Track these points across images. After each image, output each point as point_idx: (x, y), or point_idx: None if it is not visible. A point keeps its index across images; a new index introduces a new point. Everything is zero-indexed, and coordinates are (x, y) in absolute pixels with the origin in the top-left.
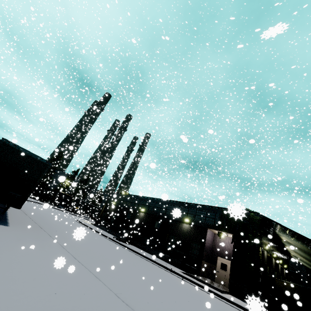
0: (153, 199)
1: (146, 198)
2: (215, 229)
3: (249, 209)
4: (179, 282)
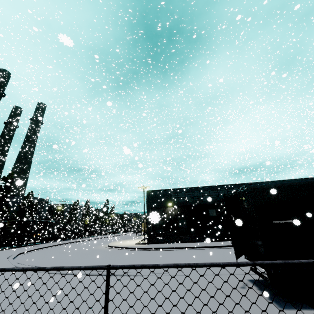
0: (239, 186)
1: (226, 187)
2: None
3: None
4: None
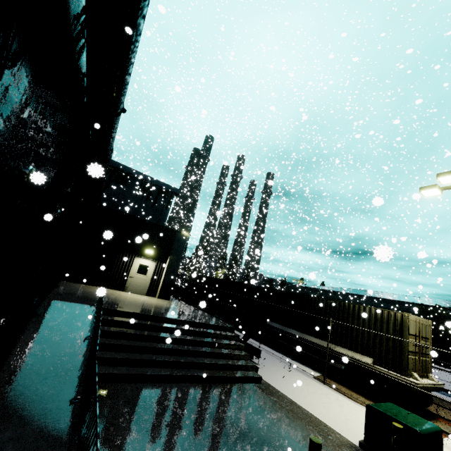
0: (342, 294)
1: (333, 292)
2: None
3: (438, 305)
4: None
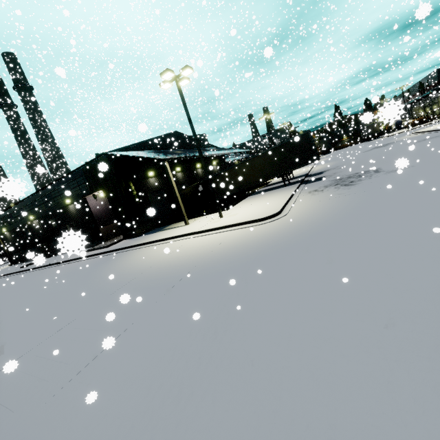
0: (30, 199)
1: (24, 203)
2: (87, 195)
3: (97, 154)
4: (53, 273)
